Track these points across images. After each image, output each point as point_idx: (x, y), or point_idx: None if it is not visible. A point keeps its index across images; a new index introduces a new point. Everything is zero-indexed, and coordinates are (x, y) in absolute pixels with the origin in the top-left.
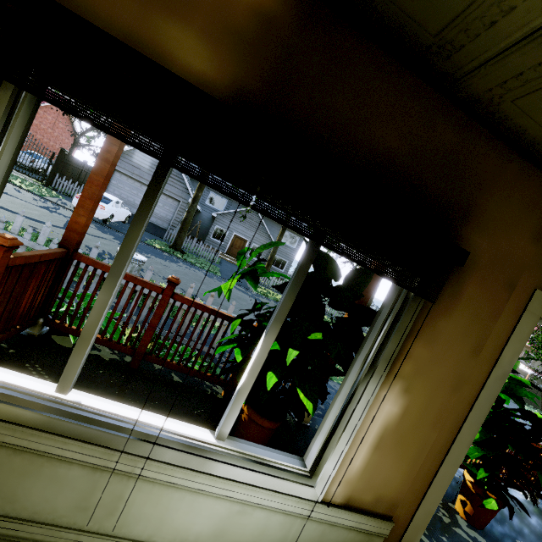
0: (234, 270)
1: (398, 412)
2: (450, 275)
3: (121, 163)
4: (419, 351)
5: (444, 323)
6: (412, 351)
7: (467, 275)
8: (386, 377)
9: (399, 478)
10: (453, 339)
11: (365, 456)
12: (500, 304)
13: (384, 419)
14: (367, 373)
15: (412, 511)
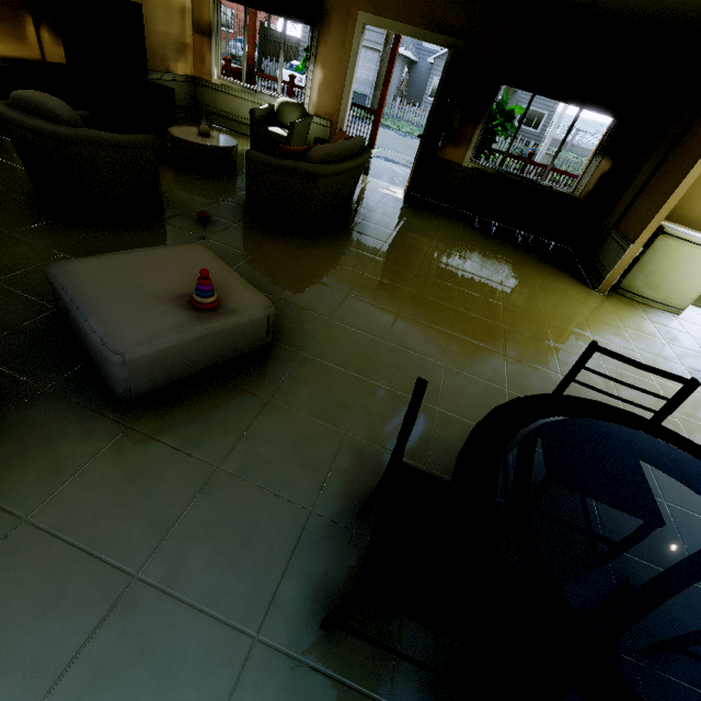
0: None
1: (323, 77)
2: (325, 16)
3: None
4: (323, 51)
5: (328, 37)
6: (320, 51)
7: (331, 14)
8: (315, 63)
9: (330, 104)
10: (333, 43)
11: (317, 96)
12: (347, 23)
13: (319, 80)
14: (309, 63)
15: (338, 119)
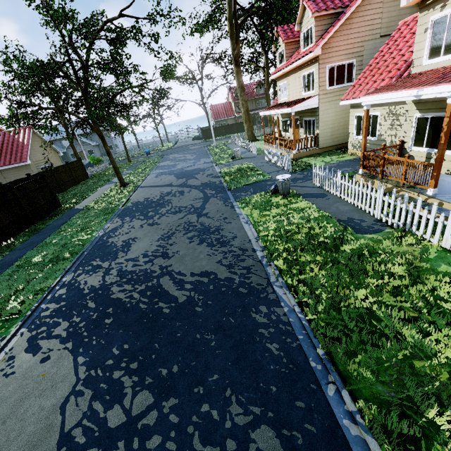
0: None
1: None
2: None
3: None
4: None
5: None
6: None
7: None
8: None
9: None
10: None
11: None
12: None
13: None
14: None
15: None
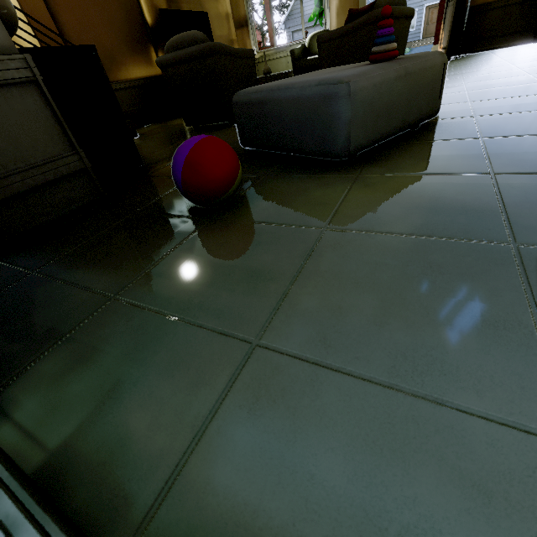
0: (427, 49)
1: (338, 2)
2: None
3: (293, 23)
4: None
5: None
6: None
7: None
8: None
9: None
10: None
11: (335, 21)
12: None
13: (335, 6)
14: None
15: None
